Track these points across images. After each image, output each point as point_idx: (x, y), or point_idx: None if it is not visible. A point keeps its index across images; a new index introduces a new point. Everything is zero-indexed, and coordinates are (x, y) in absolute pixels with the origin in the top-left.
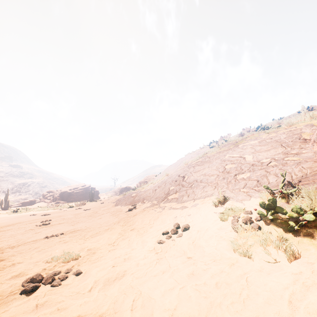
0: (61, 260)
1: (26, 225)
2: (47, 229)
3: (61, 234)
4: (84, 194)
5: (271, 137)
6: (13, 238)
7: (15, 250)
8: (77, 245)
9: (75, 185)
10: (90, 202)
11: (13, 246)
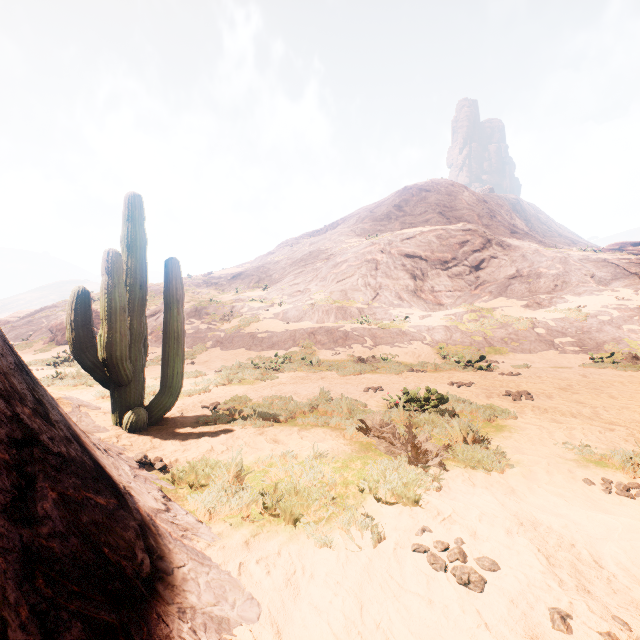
0: None
1: None
2: None
3: None
4: None
5: None
6: None
7: None
8: None
9: None
10: None
11: None
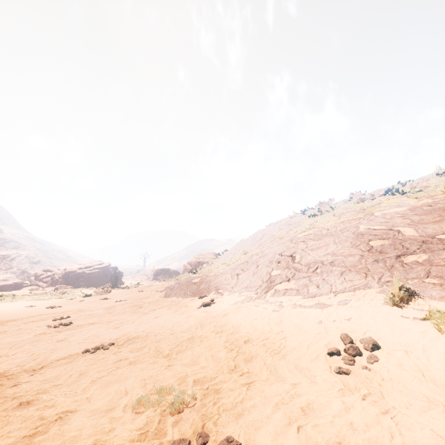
0: (161, 407)
1: (28, 325)
2: (76, 334)
3: (111, 345)
4: (101, 276)
5: (427, 204)
6: (20, 350)
7: (41, 378)
8: (163, 371)
9: (88, 262)
10: (114, 289)
11: (30, 368)
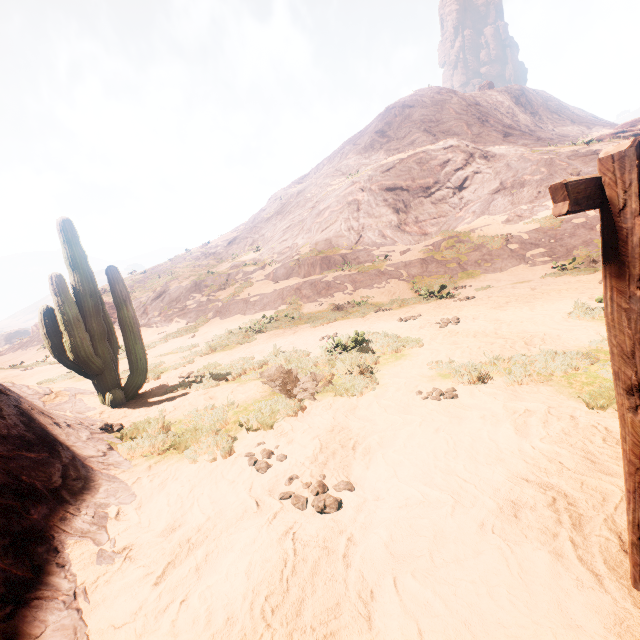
0: None
1: None
2: None
3: None
4: None
5: None
6: None
7: None
8: None
9: None
10: None
11: None
